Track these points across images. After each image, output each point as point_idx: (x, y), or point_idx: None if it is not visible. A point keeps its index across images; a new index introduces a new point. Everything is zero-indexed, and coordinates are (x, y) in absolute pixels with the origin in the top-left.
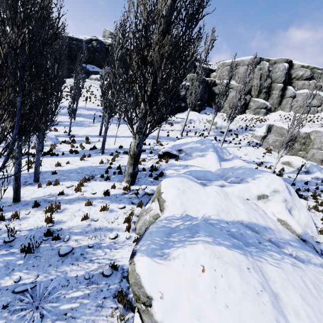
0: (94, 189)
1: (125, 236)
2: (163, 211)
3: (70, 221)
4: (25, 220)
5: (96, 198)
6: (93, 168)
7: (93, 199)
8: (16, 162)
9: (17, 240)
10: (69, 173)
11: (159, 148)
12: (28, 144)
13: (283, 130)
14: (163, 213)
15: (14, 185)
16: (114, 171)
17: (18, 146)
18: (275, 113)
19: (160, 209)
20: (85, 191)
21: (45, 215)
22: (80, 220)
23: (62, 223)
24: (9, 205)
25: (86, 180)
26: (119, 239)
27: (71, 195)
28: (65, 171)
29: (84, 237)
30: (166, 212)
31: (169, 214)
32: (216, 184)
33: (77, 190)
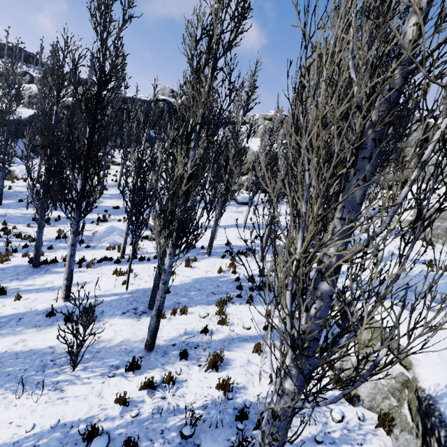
0: (242, 320)
1: (353, 415)
2: (412, 368)
3: (251, 385)
4: (184, 387)
5: (257, 337)
6: (213, 280)
7: (253, 338)
8: (163, 288)
9: (199, 432)
10: (186, 291)
11: (278, 243)
12: (97, 242)
13: (446, 212)
14: (414, 373)
15: (154, 324)
16: (252, 286)
17: (170, 264)
18: (414, 187)
19: (403, 364)
20: (232, 323)
21: (219, 378)
22: (264, 382)
23: (242, 390)
24: (142, 356)
25: (223, 304)
26: (348, 421)
27: (217, 331)
28: (178, 288)
29: (295, 421)
30: (426, 373)
31: (442, 378)
32: (420, 306)
33: (223, 322)
